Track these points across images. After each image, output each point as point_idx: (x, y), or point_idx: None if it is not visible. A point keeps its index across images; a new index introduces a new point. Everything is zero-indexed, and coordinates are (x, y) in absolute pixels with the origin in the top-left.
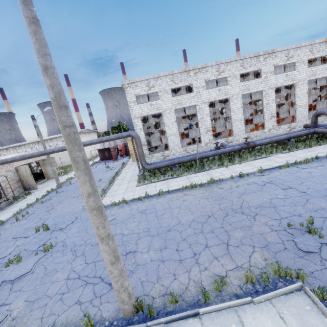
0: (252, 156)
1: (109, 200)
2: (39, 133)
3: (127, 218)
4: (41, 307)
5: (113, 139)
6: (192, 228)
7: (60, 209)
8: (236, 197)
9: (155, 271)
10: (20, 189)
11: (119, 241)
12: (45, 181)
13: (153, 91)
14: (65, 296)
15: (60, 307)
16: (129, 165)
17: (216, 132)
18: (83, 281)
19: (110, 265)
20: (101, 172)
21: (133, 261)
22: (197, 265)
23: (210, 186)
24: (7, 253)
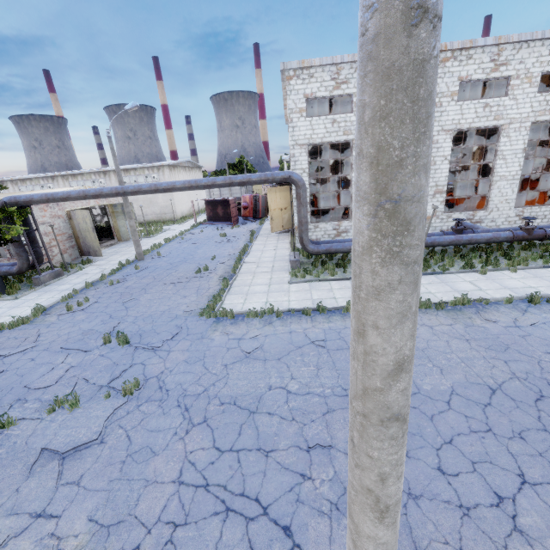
0: (537, 257)
1: (238, 302)
2: (112, 153)
3: (289, 353)
4: None
5: (254, 183)
6: (459, 414)
7: (146, 303)
8: (545, 352)
9: (401, 524)
10: (74, 252)
11: (283, 408)
12: (114, 244)
13: (344, 91)
14: (179, 535)
15: None
16: (264, 238)
17: (454, 196)
18: (218, 500)
19: None
20: (213, 243)
21: (332, 475)
22: (522, 538)
23: (461, 311)
24: (51, 380)
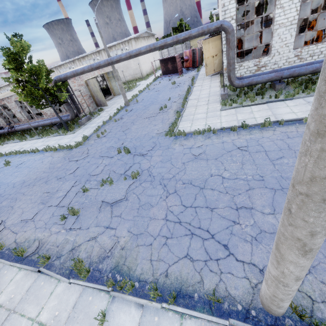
0: None
1: (187, 126)
2: (100, 35)
3: (222, 155)
4: (146, 245)
5: (194, 37)
6: None
7: (134, 130)
8: None
9: None
10: (93, 105)
11: (220, 187)
12: (112, 98)
13: None
14: (169, 242)
15: (168, 255)
16: (201, 81)
17: None
18: (186, 229)
19: (291, 280)
20: (168, 89)
21: (252, 223)
22: None
23: None
24: (98, 171)
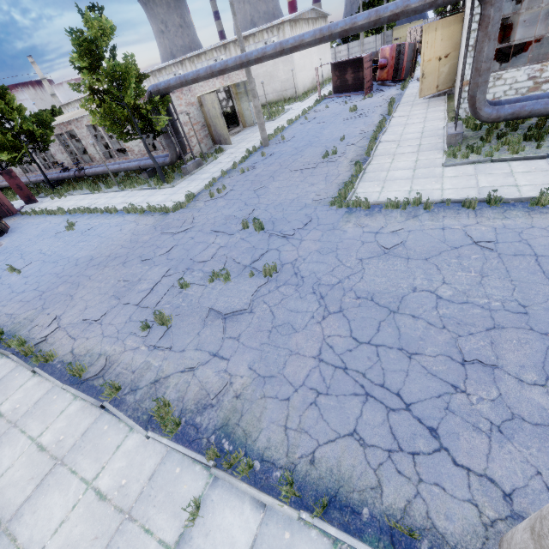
0: None
1: (374, 191)
2: (232, 10)
3: (440, 253)
4: (279, 399)
5: (413, 11)
6: None
7: (274, 191)
8: None
9: None
10: (208, 142)
11: (431, 314)
12: (239, 131)
13: None
14: (322, 401)
15: (318, 425)
16: (407, 107)
17: None
18: (357, 384)
19: None
20: (341, 120)
21: (495, 396)
22: None
23: None
24: (208, 256)
